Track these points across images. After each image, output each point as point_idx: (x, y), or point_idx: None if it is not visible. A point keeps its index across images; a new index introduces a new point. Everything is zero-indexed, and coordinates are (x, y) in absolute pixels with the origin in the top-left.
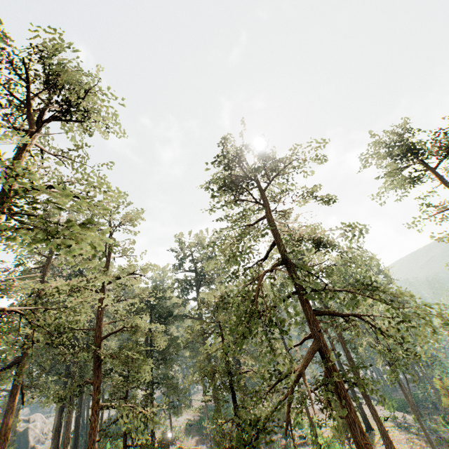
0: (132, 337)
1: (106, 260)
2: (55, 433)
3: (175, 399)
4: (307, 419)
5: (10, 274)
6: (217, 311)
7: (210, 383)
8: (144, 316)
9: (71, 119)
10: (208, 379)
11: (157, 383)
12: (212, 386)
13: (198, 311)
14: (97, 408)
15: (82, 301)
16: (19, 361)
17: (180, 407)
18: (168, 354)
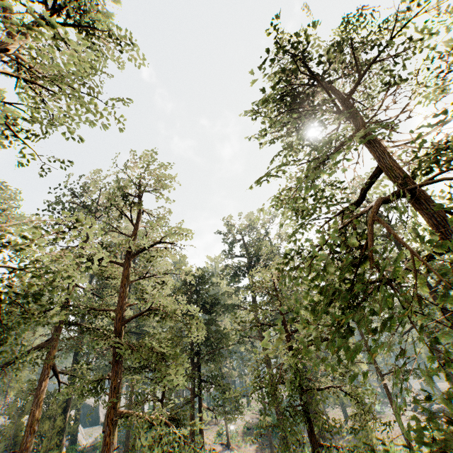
0: (177, 326)
1: (135, 230)
2: (104, 421)
3: (227, 404)
4: (402, 449)
5: (50, 252)
6: (276, 295)
7: (271, 402)
8: (181, 298)
9: (58, 15)
10: (266, 394)
11: (205, 382)
12: (273, 407)
13: (252, 301)
14: (114, 416)
15: (58, 257)
16: (49, 343)
17: (237, 405)
18: (216, 349)
